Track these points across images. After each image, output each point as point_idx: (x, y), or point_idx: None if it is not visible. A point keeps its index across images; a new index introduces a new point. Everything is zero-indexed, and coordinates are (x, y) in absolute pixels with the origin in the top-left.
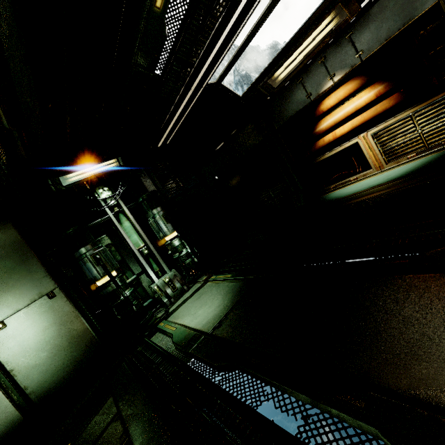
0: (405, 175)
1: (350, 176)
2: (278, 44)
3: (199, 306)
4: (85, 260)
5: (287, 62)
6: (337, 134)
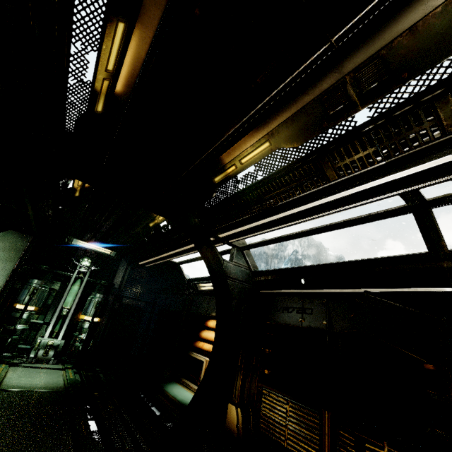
0: (183, 404)
1: (194, 383)
2: (343, 259)
3: (30, 376)
4: (29, 286)
5: (205, 284)
6: (204, 346)
